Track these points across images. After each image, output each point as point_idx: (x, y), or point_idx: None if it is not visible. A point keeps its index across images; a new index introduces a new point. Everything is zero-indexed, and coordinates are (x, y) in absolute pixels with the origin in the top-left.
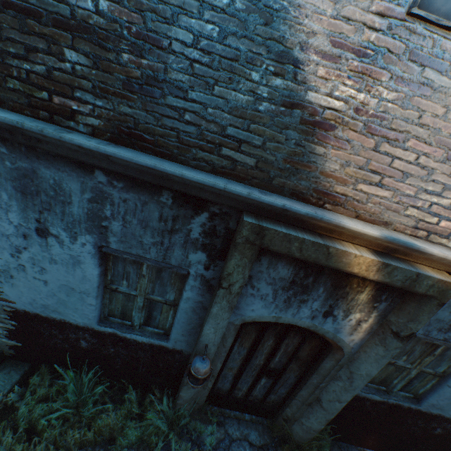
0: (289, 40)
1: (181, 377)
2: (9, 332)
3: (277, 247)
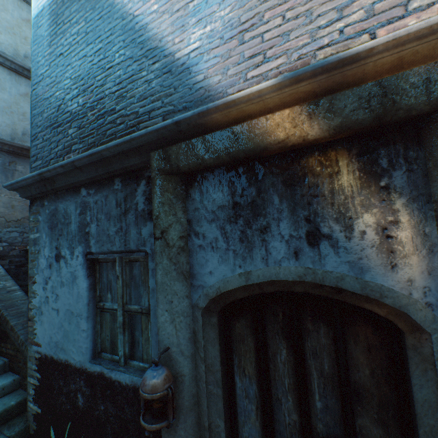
0: (154, 45)
1: None
2: (35, 392)
3: (185, 161)
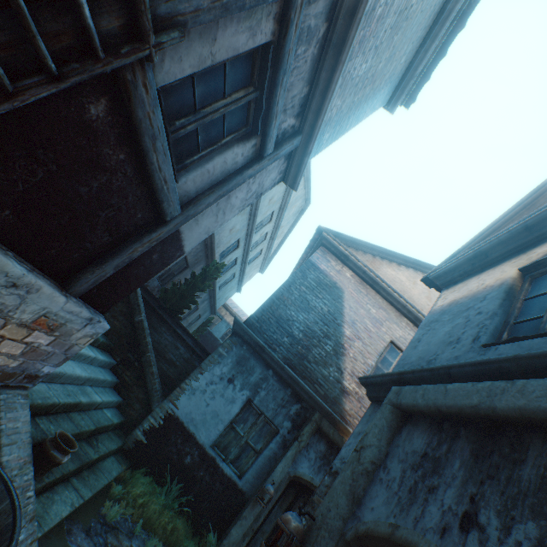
0: (341, 365)
1: (228, 525)
2: (149, 428)
3: (325, 428)
